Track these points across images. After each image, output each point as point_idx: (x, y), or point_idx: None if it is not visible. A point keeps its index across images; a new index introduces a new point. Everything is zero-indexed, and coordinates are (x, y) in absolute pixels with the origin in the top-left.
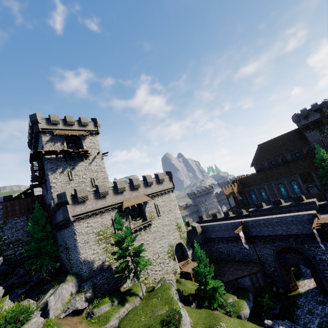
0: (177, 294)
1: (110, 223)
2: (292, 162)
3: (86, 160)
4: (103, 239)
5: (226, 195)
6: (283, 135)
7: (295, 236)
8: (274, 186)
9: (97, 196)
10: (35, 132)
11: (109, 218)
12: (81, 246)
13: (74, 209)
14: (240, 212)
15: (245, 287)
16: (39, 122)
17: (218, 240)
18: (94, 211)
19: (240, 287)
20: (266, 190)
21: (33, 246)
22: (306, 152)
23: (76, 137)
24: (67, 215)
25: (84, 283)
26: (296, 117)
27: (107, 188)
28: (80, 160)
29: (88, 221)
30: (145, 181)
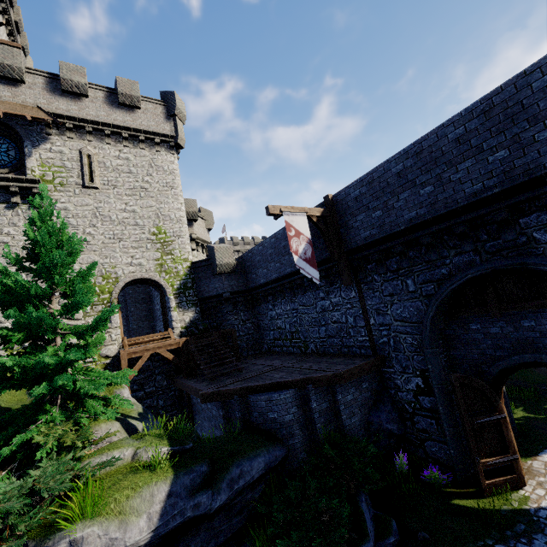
0: None
1: None
2: None
3: None
4: None
5: None
6: None
7: None
8: None
9: None
10: None
11: None
12: None
13: None
14: None
15: (267, 426)
16: None
17: (272, 292)
18: None
19: (252, 424)
20: None
21: None
22: None
23: None
24: None
25: None
26: None
27: None
28: None
29: None
30: (58, 78)
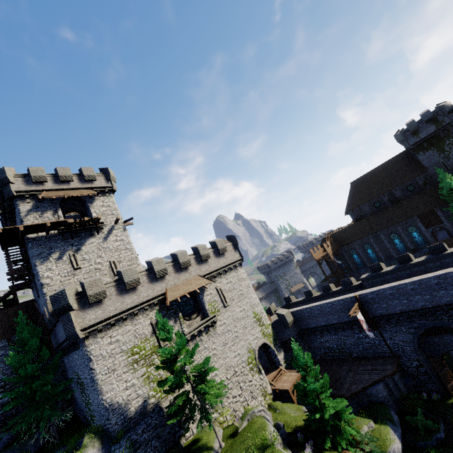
0: (278, 435)
1: (149, 330)
2: (405, 199)
3: (99, 234)
4: (140, 360)
5: (317, 261)
6: (384, 163)
7: (446, 307)
8: (384, 238)
9: (122, 288)
10: (7, 200)
11: (147, 322)
12: (102, 379)
13: (83, 317)
14: (348, 283)
15: (379, 400)
16: (11, 181)
17: (320, 330)
18: (119, 316)
19: (371, 401)
20: (373, 245)
21: (20, 390)
22: (423, 183)
23: (77, 200)
24: (71, 329)
25: (116, 444)
26: (402, 135)
27: (137, 274)
28: (88, 236)
29: (111, 333)
30: (198, 255)
